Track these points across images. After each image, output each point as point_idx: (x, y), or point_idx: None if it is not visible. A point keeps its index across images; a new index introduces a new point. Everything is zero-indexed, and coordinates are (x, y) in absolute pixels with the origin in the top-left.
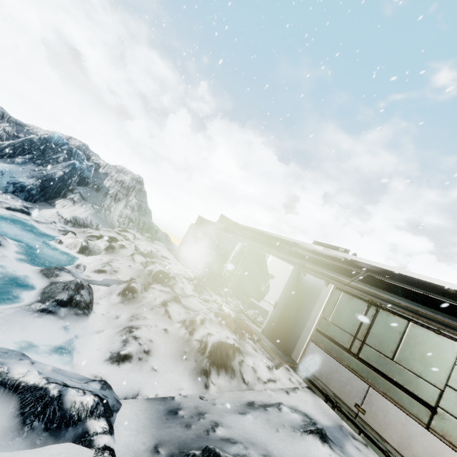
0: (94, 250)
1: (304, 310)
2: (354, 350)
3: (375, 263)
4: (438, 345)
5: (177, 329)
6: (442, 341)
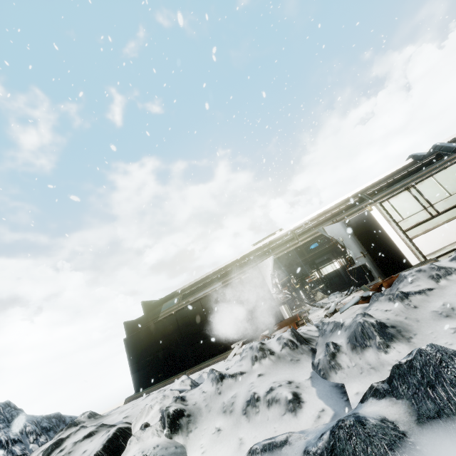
0: (168, 455)
1: (380, 236)
2: (435, 213)
3: (331, 204)
4: (452, 171)
5: (452, 282)
6: (450, 169)
